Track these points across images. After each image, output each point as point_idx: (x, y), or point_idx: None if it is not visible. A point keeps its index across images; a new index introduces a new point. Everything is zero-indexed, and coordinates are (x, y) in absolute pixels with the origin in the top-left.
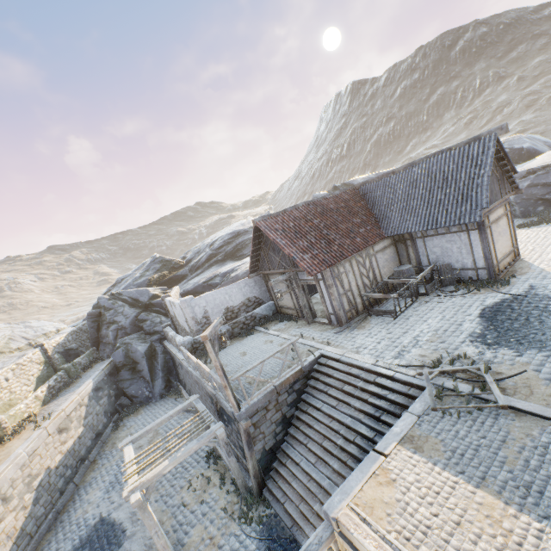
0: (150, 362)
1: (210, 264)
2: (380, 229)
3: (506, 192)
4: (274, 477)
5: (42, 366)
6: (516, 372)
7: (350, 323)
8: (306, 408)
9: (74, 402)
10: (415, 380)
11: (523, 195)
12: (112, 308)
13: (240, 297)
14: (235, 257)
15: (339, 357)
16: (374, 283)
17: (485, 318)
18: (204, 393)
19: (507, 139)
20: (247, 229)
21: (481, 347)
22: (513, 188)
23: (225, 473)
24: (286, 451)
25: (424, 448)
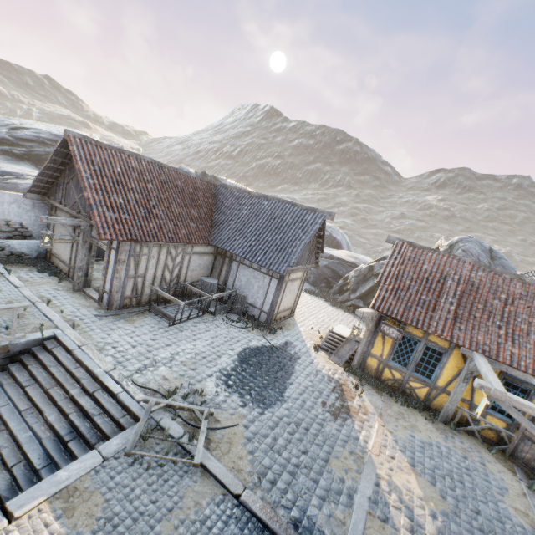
0: None
1: None
2: (210, 234)
3: (310, 262)
4: None
5: None
6: (231, 424)
7: (123, 311)
8: None
9: None
10: (136, 408)
11: (320, 269)
12: None
13: None
14: (41, 165)
15: (74, 348)
16: (175, 281)
17: (242, 358)
18: None
19: (332, 227)
20: None
21: (221, 387)
22: (316, 263)
23: None
24: None
25: (76, 512)
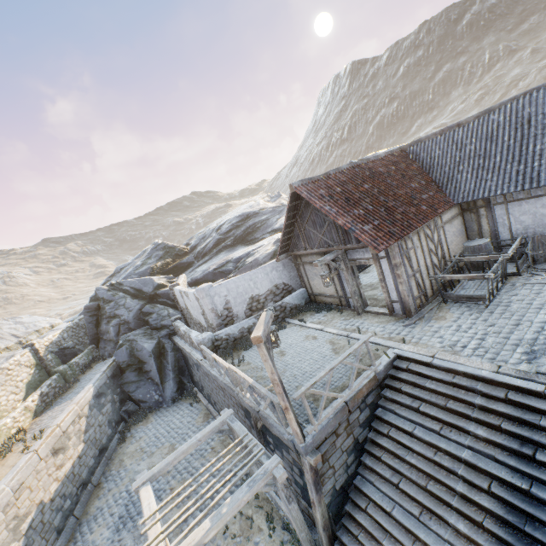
0: (158, 362)
1: (218, 250)
2: (444, 195)
3: None
4: (350, 527)
5: (33, 369)
6: None
7: (421, 312)
8: (387, 430)
9: (71, 414)
10: None
11: None
12: (112, 300)
13: (267, 284)
14: (246, 242)
15: (430, 360)
16: (443, 262)
17: None
18: (233, 402)
19: None
20: (257, 211)
21: None
22: None
23: (272, 511)
24: (364, 491)
25: None
